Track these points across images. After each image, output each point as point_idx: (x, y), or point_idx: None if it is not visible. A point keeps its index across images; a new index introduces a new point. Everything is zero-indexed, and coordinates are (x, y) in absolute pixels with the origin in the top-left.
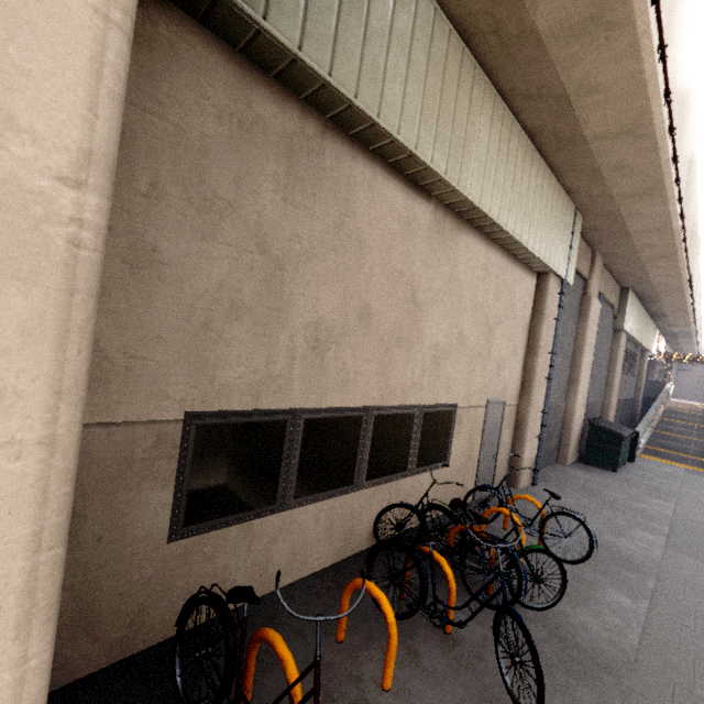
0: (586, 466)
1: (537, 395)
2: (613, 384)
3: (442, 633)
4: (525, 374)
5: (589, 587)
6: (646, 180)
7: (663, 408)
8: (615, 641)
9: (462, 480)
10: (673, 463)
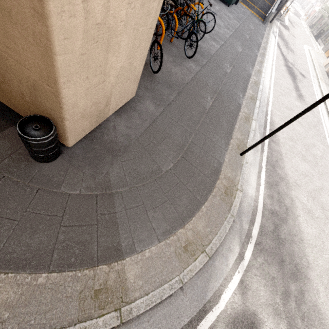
0: (219, 2)
1: None
2: None
3: (170, 42)
4: None
5: (207, 40)
6: None
7: None
8: (210, 52)
9: None
10: (249, 9)
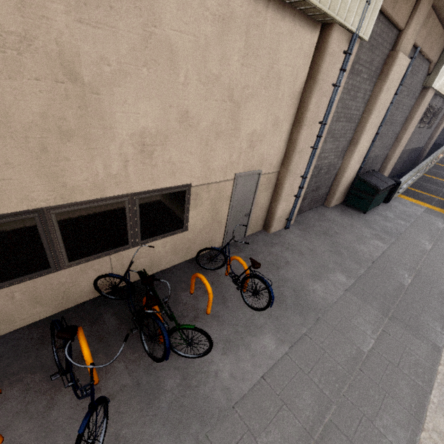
0: (345, 208)
1: (298, 164)
2: (402, 139)
3: None
4: (289, 145)
5: (251, 333)
6: None
7: (443, 155)
8: (231, 388)
9: (208, 236)
10: (421, 203)
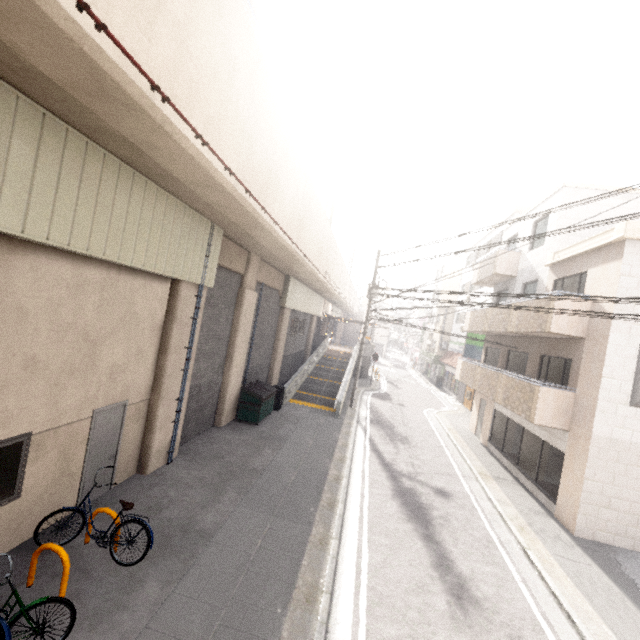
0: (238, 424)
1: (170, 387)
2: (277, 348)
3: None
4: (157, 371)
5: (129, 591)
6: (249, 219)
7: (321, 356)
8: None
9: (53, 499)
10: (307, 404)
